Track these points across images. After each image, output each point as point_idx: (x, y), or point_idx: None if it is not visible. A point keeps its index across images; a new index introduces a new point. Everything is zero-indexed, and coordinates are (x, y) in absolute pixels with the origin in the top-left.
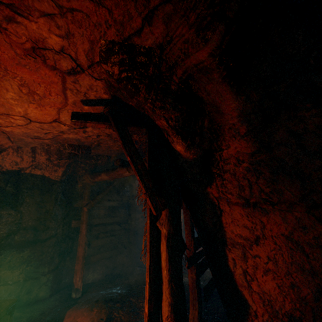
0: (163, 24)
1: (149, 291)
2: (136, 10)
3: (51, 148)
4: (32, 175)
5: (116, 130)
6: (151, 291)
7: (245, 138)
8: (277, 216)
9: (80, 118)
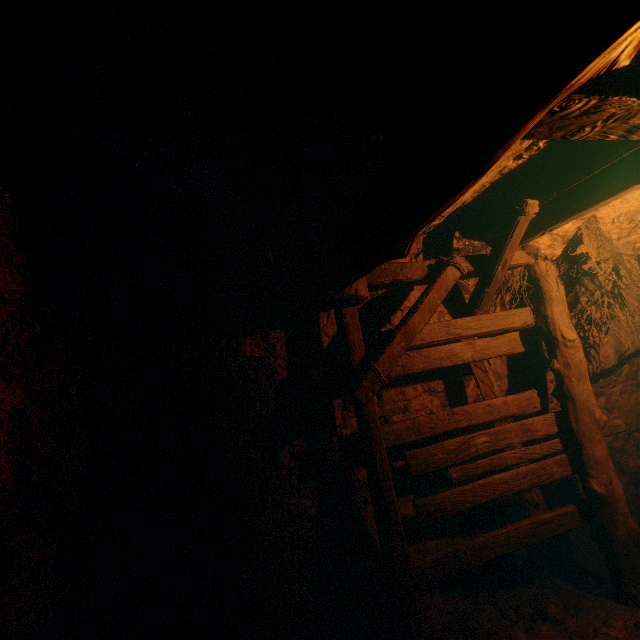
0: None
1: None
2: None
3: None
4: None
5: None
6: None
7: (24, 271)
8: (22, 385)
9: None
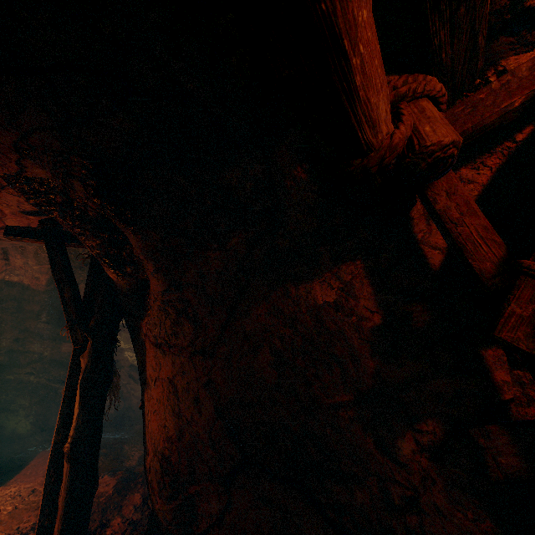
0: (39, 168)
1: (58, 424)
2: (5, 160)
3: (26, 250)
4: (7, 283)
5: (47, 252)
6: (61, 423)
7: (156, 275)
8: (170, 359)
9: (14, 234)
